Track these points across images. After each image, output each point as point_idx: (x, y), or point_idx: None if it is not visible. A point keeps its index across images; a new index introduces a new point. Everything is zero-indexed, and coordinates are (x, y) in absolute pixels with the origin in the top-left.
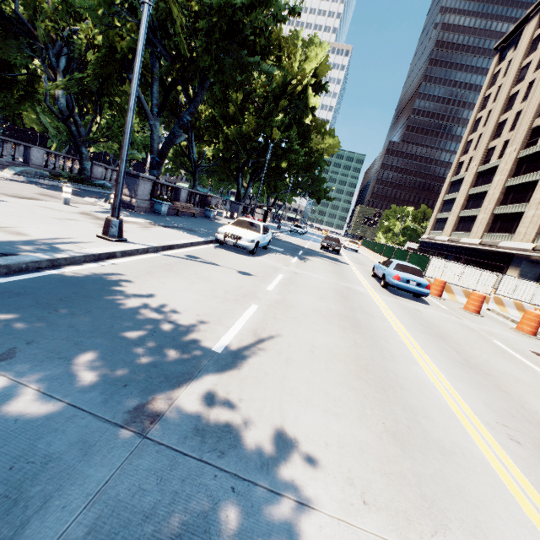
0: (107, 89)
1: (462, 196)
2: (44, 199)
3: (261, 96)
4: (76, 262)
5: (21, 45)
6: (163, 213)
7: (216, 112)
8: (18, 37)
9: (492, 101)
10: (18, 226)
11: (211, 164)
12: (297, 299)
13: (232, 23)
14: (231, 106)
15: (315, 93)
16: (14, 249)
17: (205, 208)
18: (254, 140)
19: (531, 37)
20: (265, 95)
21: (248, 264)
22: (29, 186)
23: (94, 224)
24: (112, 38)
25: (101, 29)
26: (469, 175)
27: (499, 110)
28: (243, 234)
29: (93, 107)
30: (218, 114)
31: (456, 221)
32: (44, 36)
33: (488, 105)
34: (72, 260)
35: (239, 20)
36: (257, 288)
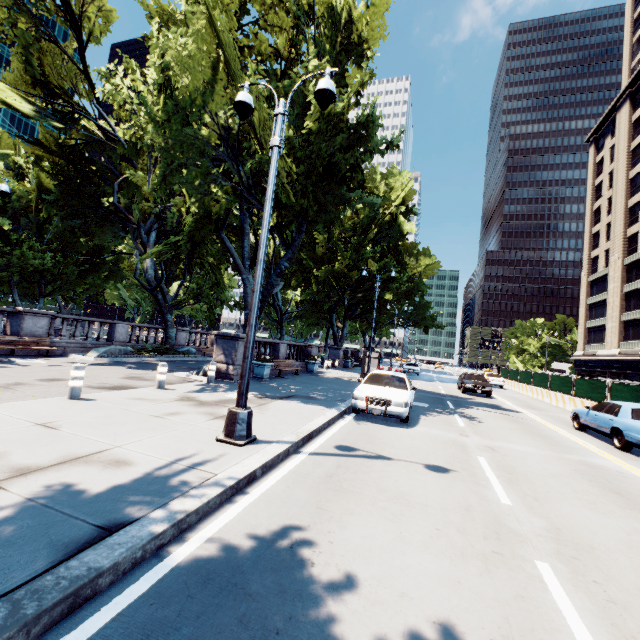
0: (199, 252)
1: (615, 295)
2: (133, 384)
3: (349, 231)
4: (209, 510)
5: (115, 229)
6: (265, 377)
7: (304, 255)
8: (113, 223)
9: (607, 188)
10: (115, 445)
11: (298, 308)
12: (569, 518)
13: (330, 164)
14: (320, 246)
15: (404, 217)
16: (118, 507)
17: (306, 361)
18: (348, 275)
19: (628, 122)
20: (352, 230)
21: (420, 445)
22: (114, 369)
23: (203, 414)
24: (209, 202)
25: (199, 196)
26: (614, 269)
27: (623, 195)
28: (391, 396)
29: (181, 272)
30: (307, 256)
31: (619, 327)
32: (138, 217)
33: (604, 193)
34: (204, 508)
35: (336, 161)
36: (490, 505)
